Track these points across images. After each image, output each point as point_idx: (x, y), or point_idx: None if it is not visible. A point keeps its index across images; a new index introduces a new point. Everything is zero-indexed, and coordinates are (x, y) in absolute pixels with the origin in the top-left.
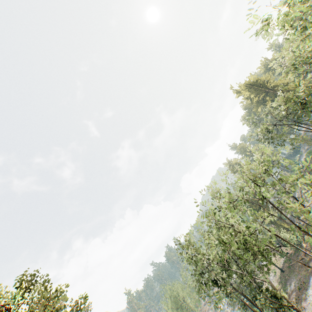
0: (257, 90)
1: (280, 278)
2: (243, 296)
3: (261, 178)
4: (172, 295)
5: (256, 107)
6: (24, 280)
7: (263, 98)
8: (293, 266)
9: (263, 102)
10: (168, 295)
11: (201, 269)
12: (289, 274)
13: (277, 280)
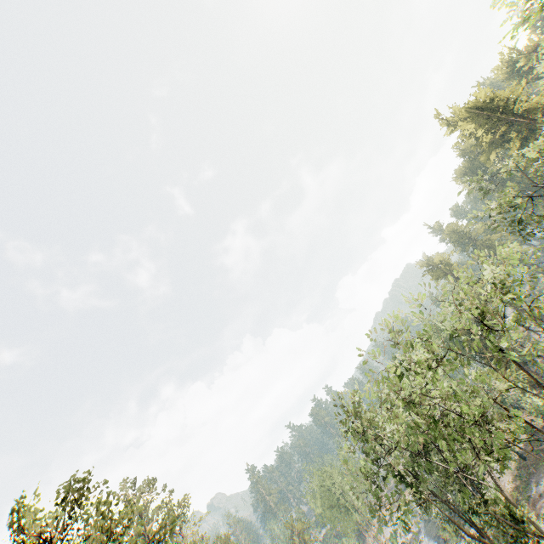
0: (491, 120)
1: (517, 470)
2: (450, 508)
3: (497, 313)
4: (323, 486)
5: (487, 153)
6: (73, 488)
7: (502, 134)
8: (543, 452)
9: (503, 141)
10: (316, 486)
11: (373, 459)
12: (536, 465)
13: (511, 472)
